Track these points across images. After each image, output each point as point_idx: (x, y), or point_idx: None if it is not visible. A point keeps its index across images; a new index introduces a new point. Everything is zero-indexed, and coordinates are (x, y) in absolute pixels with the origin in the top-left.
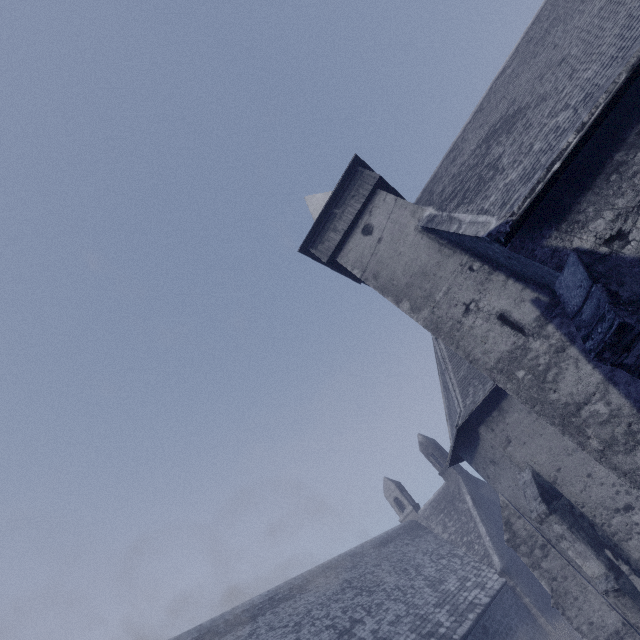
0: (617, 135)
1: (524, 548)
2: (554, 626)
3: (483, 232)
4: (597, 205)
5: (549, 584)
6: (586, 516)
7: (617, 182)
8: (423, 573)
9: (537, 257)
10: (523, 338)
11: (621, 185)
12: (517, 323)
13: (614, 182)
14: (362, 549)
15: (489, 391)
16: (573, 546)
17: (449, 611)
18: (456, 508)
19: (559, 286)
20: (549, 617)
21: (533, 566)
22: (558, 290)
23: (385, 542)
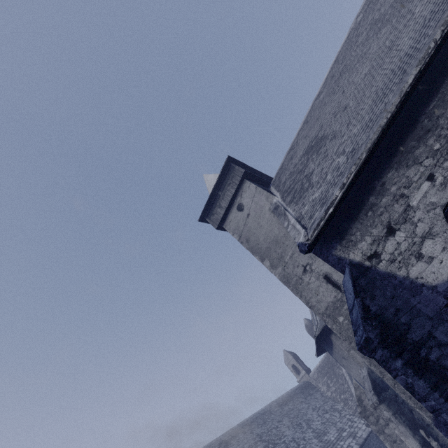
0: (370, 184)
1: (372, 418)
2: None
3: (297, 239)
4: (361, 231)
5: (391, 445)
6: (406, 403)
7: (372, 217)
8: (312, 426)
9: (330, 262)
10: (340, 294)
11: (374, 220)
12: (336, 282)
13: (370, 217)
14: (270, 408)
15: None
16: (397, 427)
17: None
18: (335, 373)
19: (344, 284)
20: None
21: (379, 432)
22: (343, 286)
23: (286, 401)
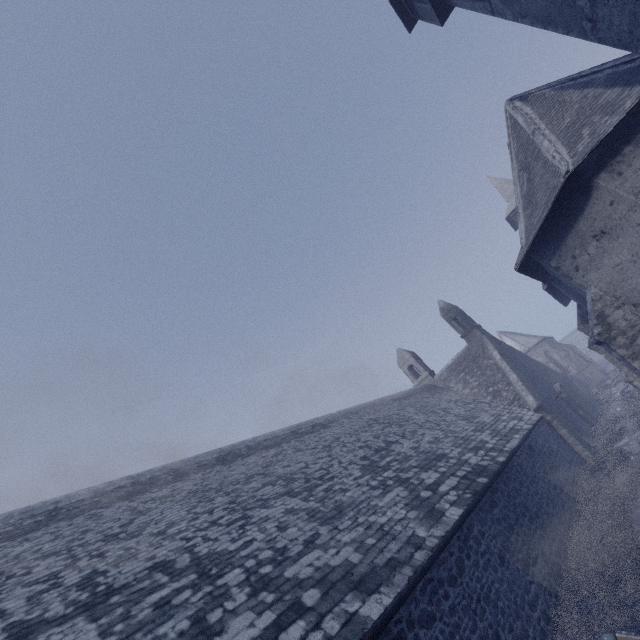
0: None
1: (622, 340)
2: (591, 452)
3: None
4: None
5: None
6: None
7: None
8: (452, 413)
9: None
10: None
11: None
12: None
13: None
14: (381, 402)
15: (634, 103)
16: None
17: (491, 434)
18: (480, 365)
19: None
20: (585, 446)
21: (633, 357)
22: None
23: (404, 397)
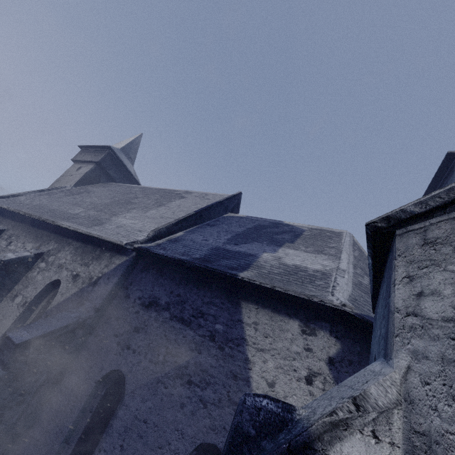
0: None
1: None
2: None
3: None
4: None
5: None
6: None
7: None
8: None
9: None
10: None
11: None
12: None
13: None
14: None
15: None
16: None
17: None
18: None
19: None
20: None
21: None
22: None
23: None
